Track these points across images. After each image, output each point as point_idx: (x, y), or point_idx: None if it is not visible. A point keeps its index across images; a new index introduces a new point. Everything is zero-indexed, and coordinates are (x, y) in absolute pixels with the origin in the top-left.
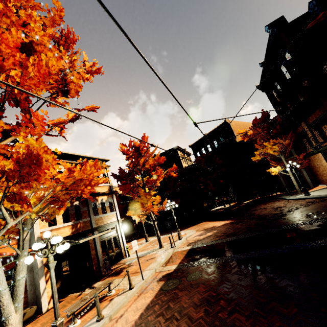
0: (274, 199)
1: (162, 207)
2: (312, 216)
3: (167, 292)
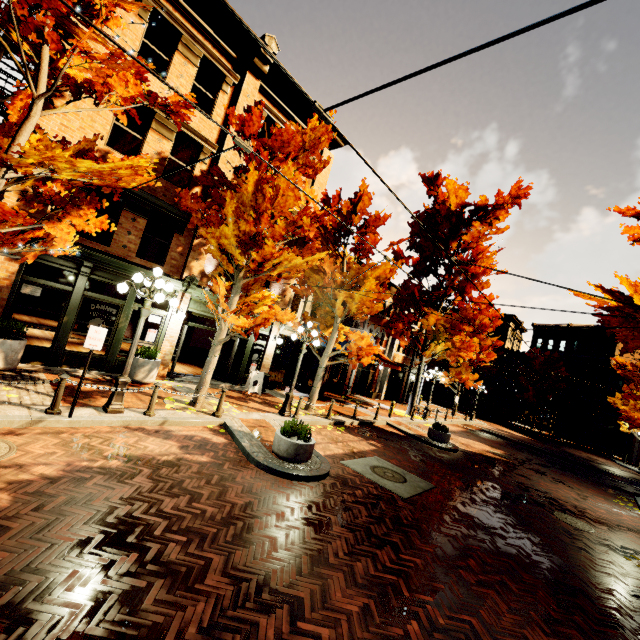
0: (604, 457)
1: (475, 385)
2: (611, 471)
3: (473, 433)
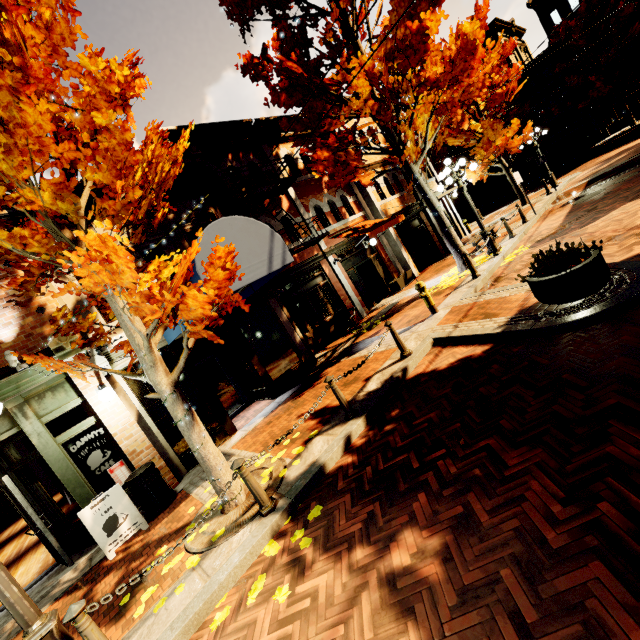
0: None
1: (523, 138)
2: None
3: (589, 199)
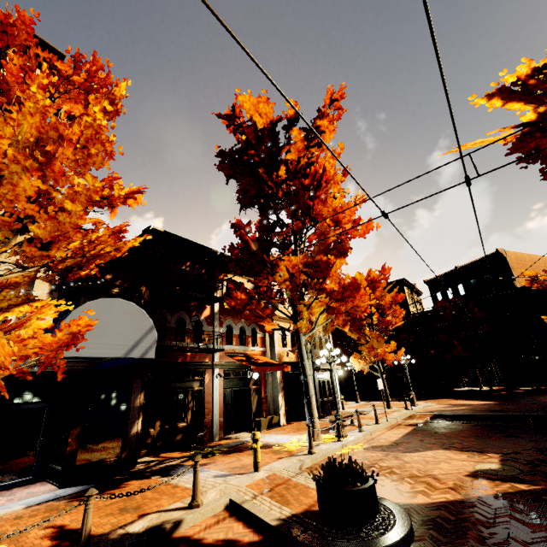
0: None
1: (397, 357)
2: None
3: (425, 430)
